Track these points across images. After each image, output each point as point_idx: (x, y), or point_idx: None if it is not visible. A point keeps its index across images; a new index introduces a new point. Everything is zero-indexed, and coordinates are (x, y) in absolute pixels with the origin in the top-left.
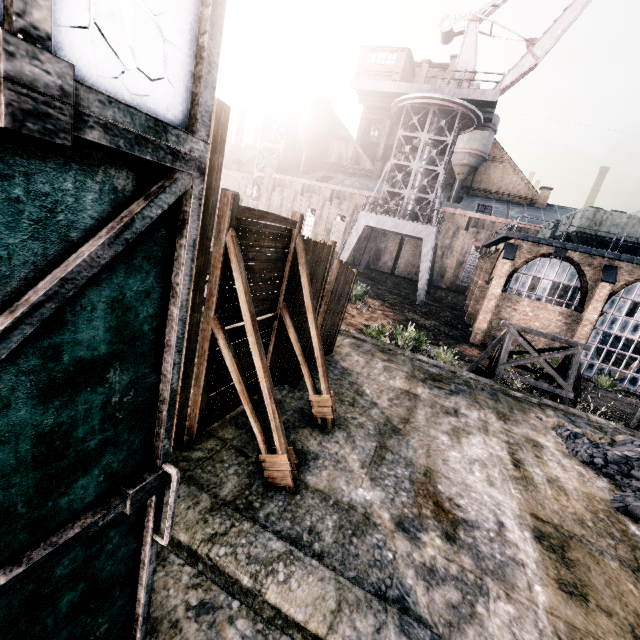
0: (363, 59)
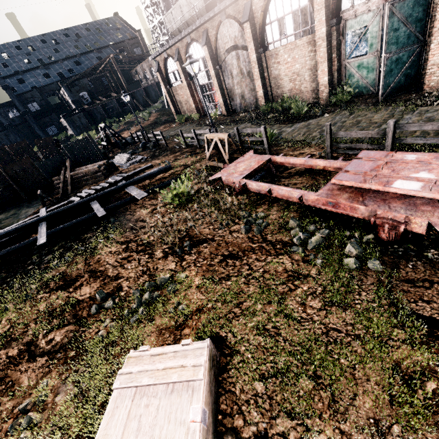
0: None
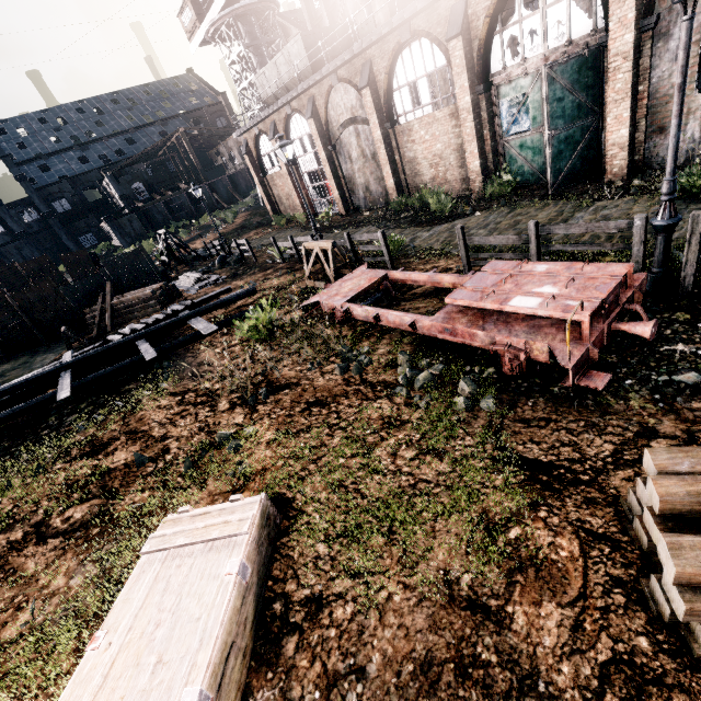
0: (184, 26)
